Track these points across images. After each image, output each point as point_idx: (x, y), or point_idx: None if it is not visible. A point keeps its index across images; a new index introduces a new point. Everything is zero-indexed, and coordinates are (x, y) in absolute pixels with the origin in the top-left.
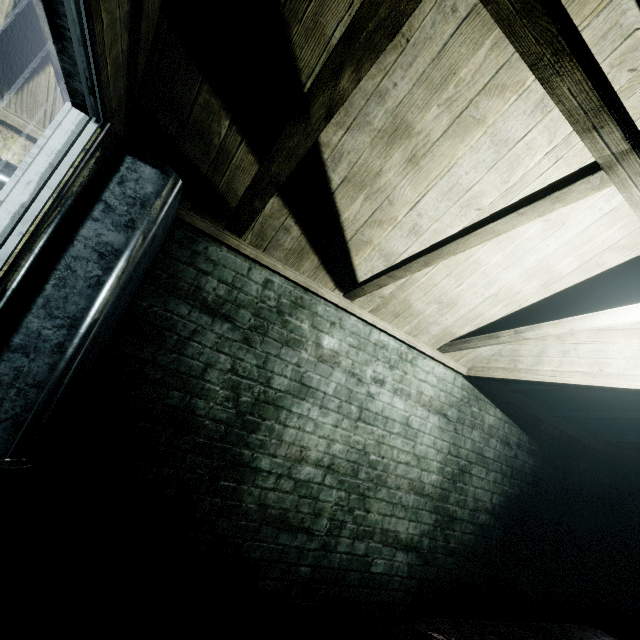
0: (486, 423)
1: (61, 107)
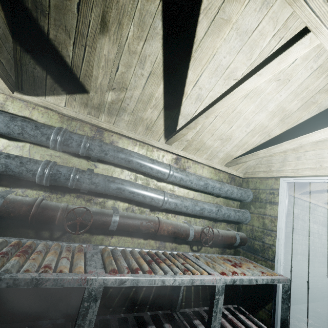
0: None
1: (244, 165)
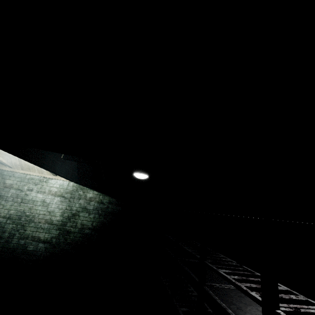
0: (88, 197)
1: None
